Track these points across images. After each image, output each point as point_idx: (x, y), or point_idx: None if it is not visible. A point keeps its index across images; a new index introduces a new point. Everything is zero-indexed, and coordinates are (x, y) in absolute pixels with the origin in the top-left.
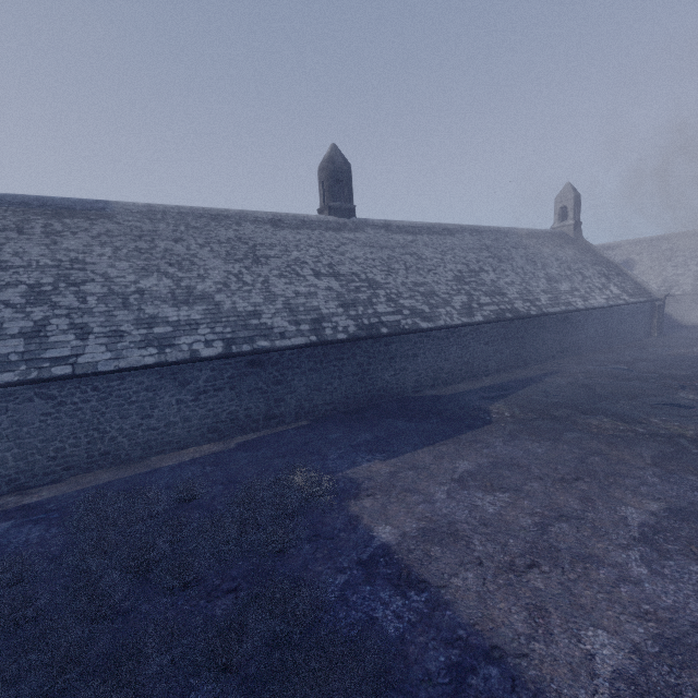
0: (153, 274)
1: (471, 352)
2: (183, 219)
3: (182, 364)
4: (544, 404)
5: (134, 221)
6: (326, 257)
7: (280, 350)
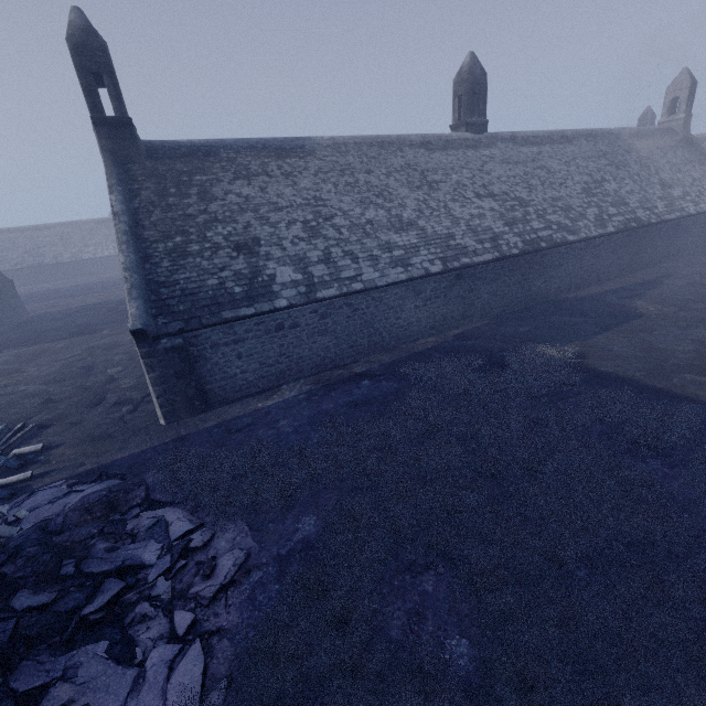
0: (369, 206)
1: (600, 260)
2: (361, 150)
3: (418, 279)
4: (678, 300)
5: (330, 156)
6: (478, 178)
7: (477, 265)
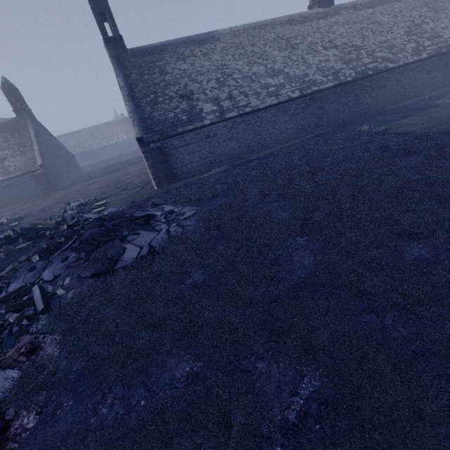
0: (254, 65)
1: (416, 80)
2: (248, 33)
3: (285, 103)
4: None
5: (229, 40)
6: (326, 37)
7: (323, 91)
